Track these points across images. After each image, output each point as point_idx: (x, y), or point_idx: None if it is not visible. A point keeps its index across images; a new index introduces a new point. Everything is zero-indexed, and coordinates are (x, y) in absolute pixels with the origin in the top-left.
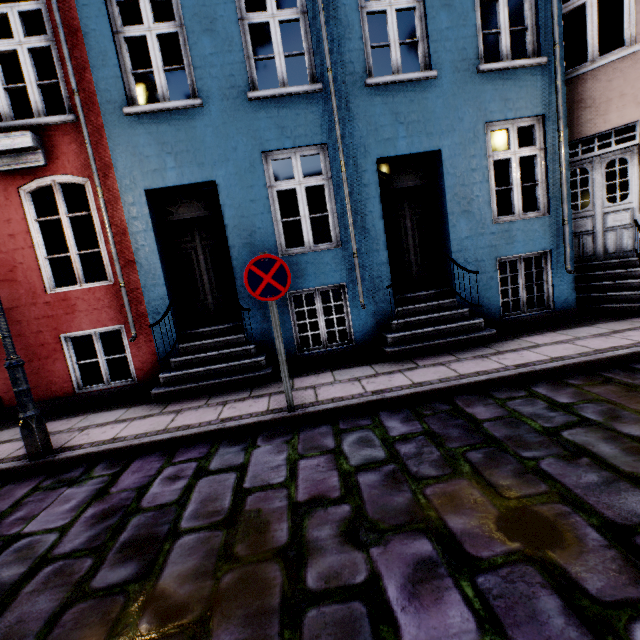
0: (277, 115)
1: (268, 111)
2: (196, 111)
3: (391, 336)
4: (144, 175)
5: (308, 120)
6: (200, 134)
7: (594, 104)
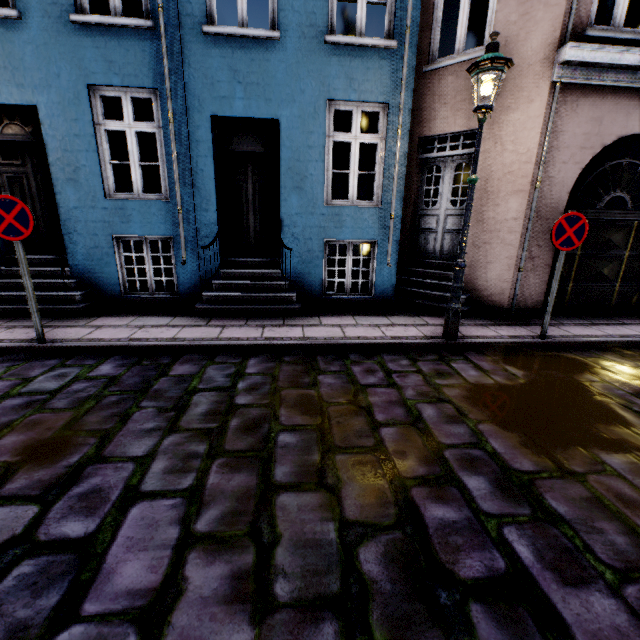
0: (105, 46)
1: (95, 40)
2: (14, 23)
3: (205, 294)
4: None
5: (139, 59)
6: (19, 51)
7: (451, 102)
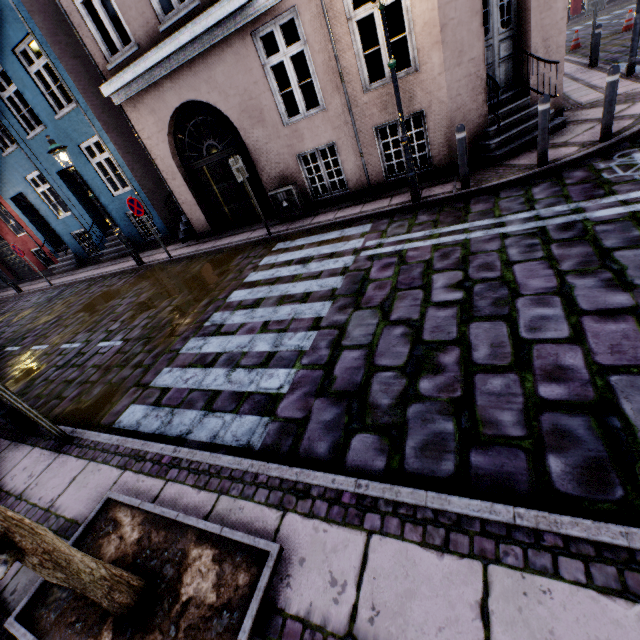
0: (17, 161)
1: (14, 160)
2: None
3: (103, 252)
4: (6, 193)
5: (26, 161)
6: (6, 174)
7: None
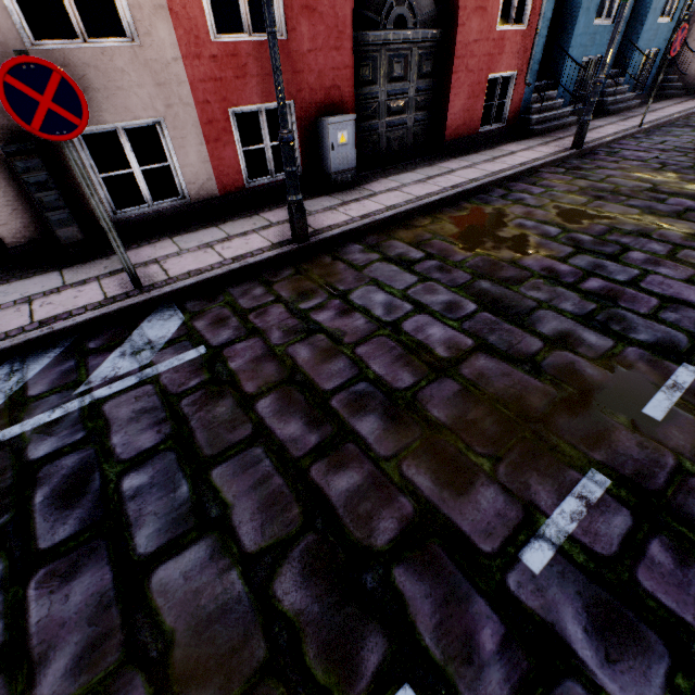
0: None
1: None
2: None
3: (610, 100)
4: None
5: None
6: None
7: None
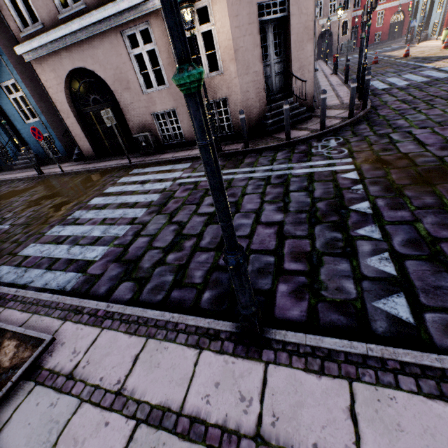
0: None
1: None
2: None
3: (16, 162)
4: None
5: None
6: None
7: None
